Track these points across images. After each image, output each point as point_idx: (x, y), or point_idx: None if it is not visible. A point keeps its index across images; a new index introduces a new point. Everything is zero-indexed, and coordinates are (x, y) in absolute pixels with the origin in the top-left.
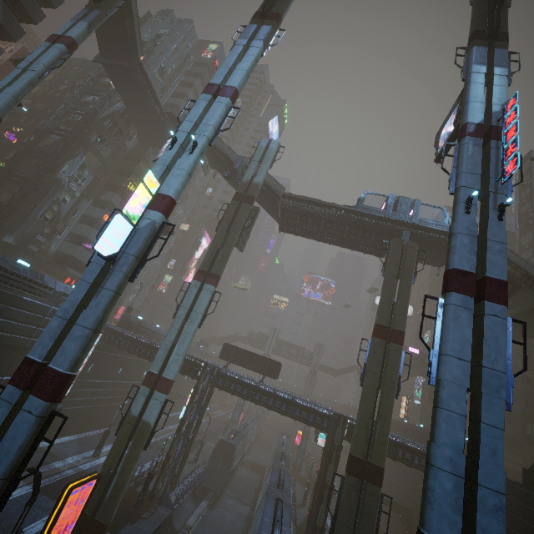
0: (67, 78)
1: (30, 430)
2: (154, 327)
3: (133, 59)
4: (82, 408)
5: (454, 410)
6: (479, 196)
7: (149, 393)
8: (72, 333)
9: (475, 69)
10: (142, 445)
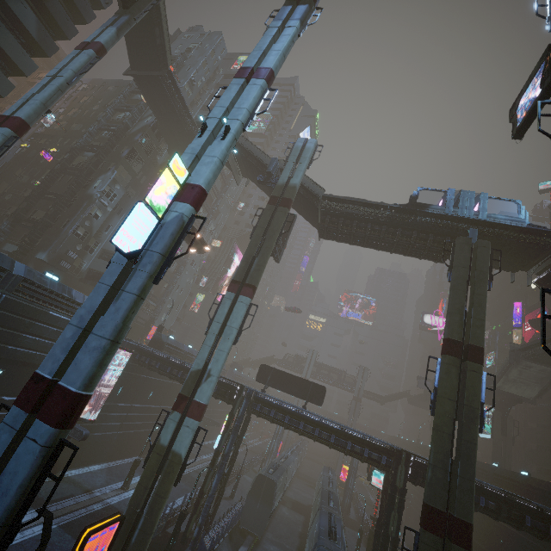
0: (100, 98)
1: (33, 463)
2: (186, 347)
3: (162, 68)
4: (111, 434)
5: None
6: None
7: (180, 419)
8: (87, 344)
9: None
10: (172, 480)
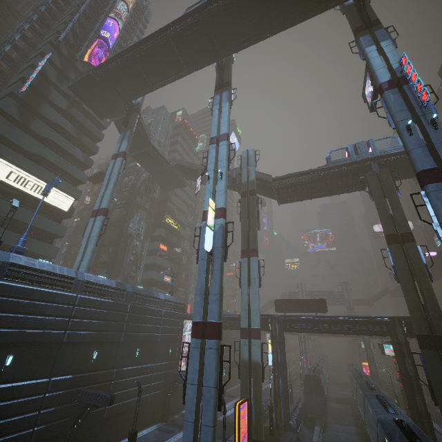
0: None
1: (216, 357)
2: None
3: (148, 145)
4: None
5: None
6: (413, 121)
7: (248, 342)
8: (210, 300)
9: (368, 51)
10: (260, 379)
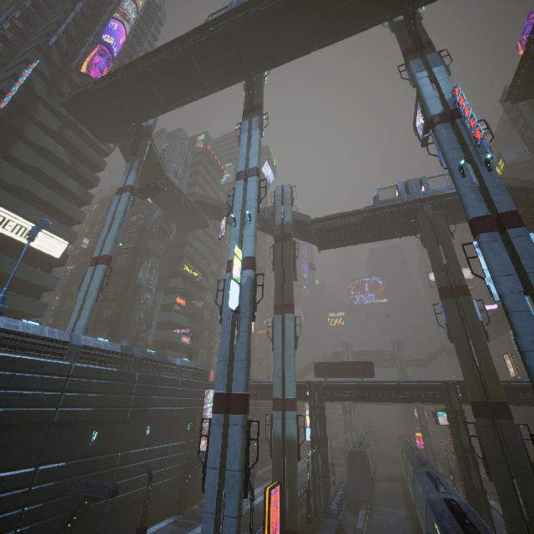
0: None
1: (241, 435)
2: None
3: (162, 177)
4: None
5: (521, 310)
6: (467, 161)
7: (282, 415)
8: (235, 367)
9: (418, 77)
10: (295, 458)
